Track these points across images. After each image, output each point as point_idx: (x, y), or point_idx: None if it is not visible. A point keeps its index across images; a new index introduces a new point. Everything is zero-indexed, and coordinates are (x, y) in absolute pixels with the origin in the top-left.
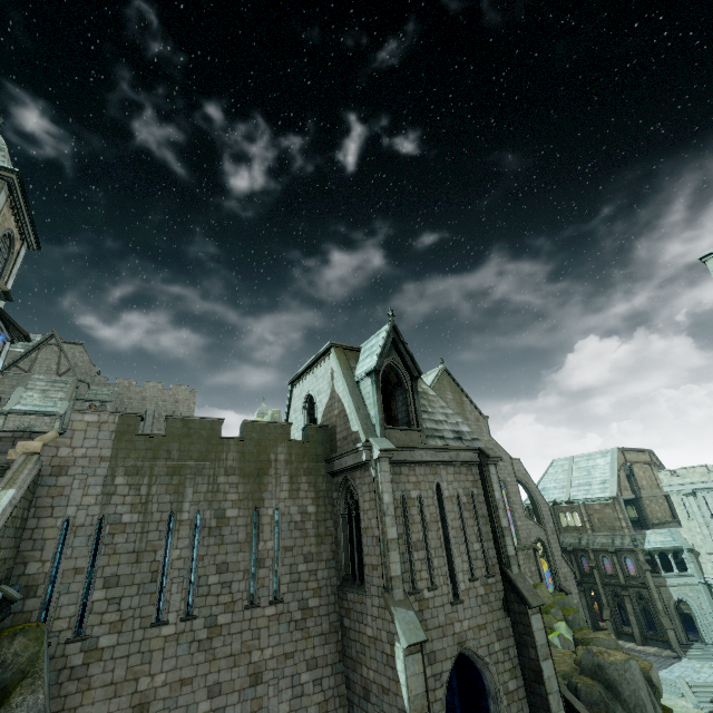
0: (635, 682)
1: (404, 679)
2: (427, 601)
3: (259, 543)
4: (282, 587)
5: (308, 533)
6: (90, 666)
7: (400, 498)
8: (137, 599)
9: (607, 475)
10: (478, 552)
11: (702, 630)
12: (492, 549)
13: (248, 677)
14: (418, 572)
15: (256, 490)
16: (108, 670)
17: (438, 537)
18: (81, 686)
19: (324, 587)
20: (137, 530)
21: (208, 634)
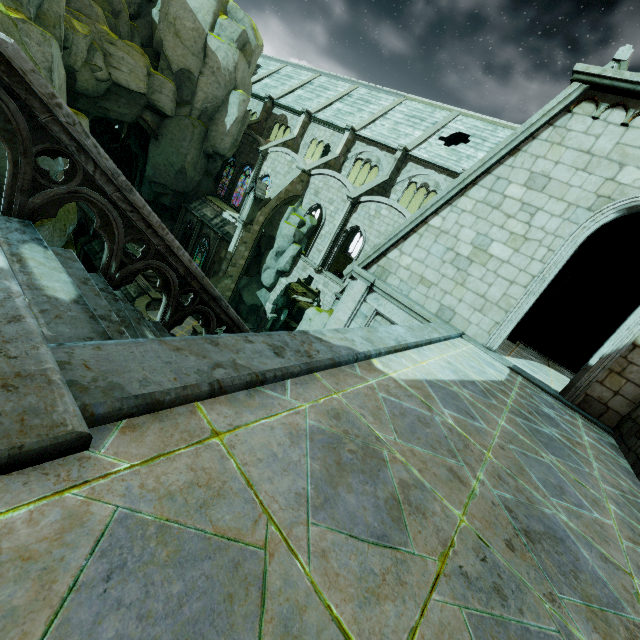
0: None
1: None
2: None
3: None
4: None
5: None
6: None
7: None
8: None
9: None
10: None
11: None
12: None
13: None
14: None
15: None
16: None
17: None
18: None
19: None
20: None
21: None
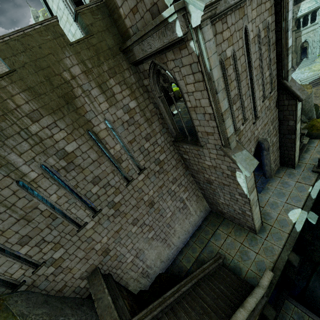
0: (312, 101)
1: (246, 186)
2: (242, 132)
3: (109, 152)
4: (141, 163)
5: (139, 123)
6: (62, 265)
7: (219, 64)
8: (55, 231)
9: None
10: (268, 78)
11: (309, 52)
12: (275, 70)
13: (148, 207)
14: (236, 118)
15: (77, 117)
16: (73, 258)
17: (246, 83)
18: (66, 272)
19: (165, 146)
20: (2, 211)
21: (115, 209)
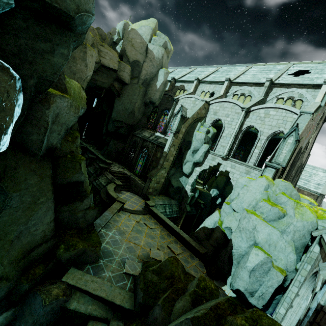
0: None
1: None
2: None
3: None
4: None
5: None
6: None
7: None
8: None
9: (323, 182)
10: None
11: None
12: None
13: None
14: None
15: None
16: None
17: None
18: None
19: None
20: None
21: None
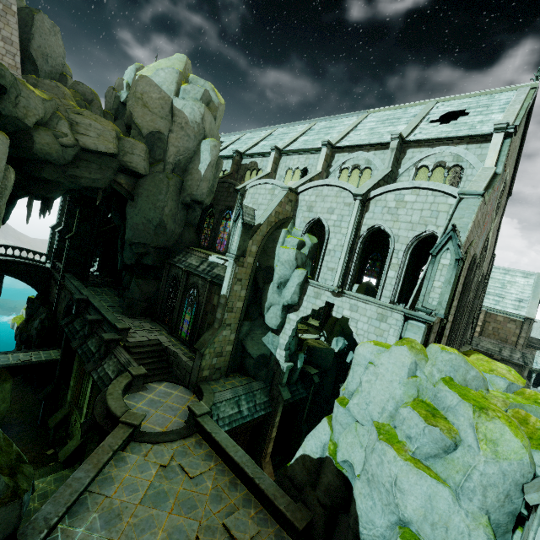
0: None
1: None
2: None
3: None
4: None
5: None
6: None
7: None
8: None
9: (526, 295)
10: None
11: None
12: None
13: None
14: None
15: None
16: None
17: None
18: None
19: None
20: None
21: None
